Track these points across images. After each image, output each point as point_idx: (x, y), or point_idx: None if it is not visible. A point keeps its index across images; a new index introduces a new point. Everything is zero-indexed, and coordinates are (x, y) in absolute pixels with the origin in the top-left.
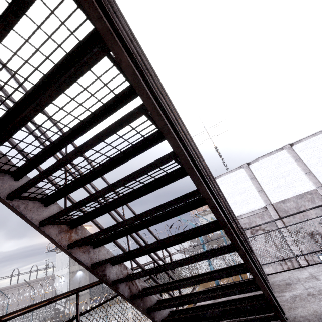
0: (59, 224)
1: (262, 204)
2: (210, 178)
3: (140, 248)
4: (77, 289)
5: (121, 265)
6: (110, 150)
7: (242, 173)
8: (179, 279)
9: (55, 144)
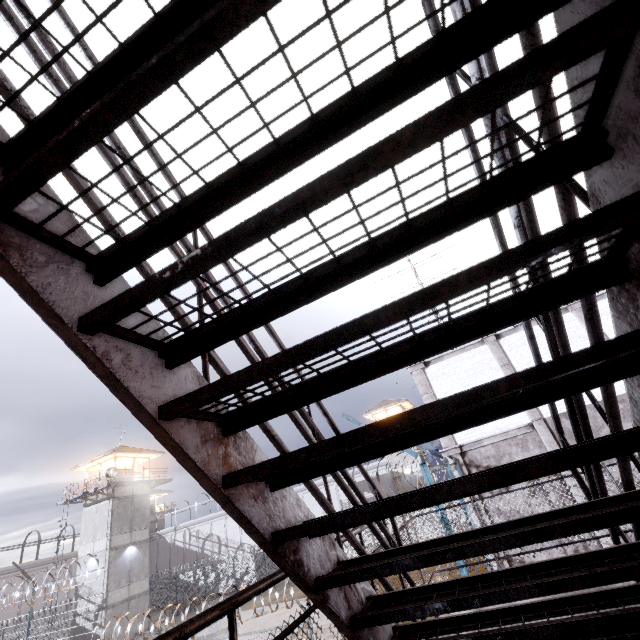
0: (202, 419)
1: (524, 419)
2: (562, 325)
3: (430, 492)
4: (230, 599)
5: (323, 537)
6: (430, 185)
7: (484, 354)
8: (472, 578)
9: (247, 166)
